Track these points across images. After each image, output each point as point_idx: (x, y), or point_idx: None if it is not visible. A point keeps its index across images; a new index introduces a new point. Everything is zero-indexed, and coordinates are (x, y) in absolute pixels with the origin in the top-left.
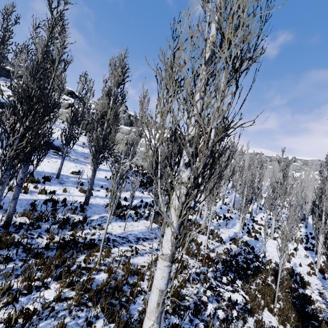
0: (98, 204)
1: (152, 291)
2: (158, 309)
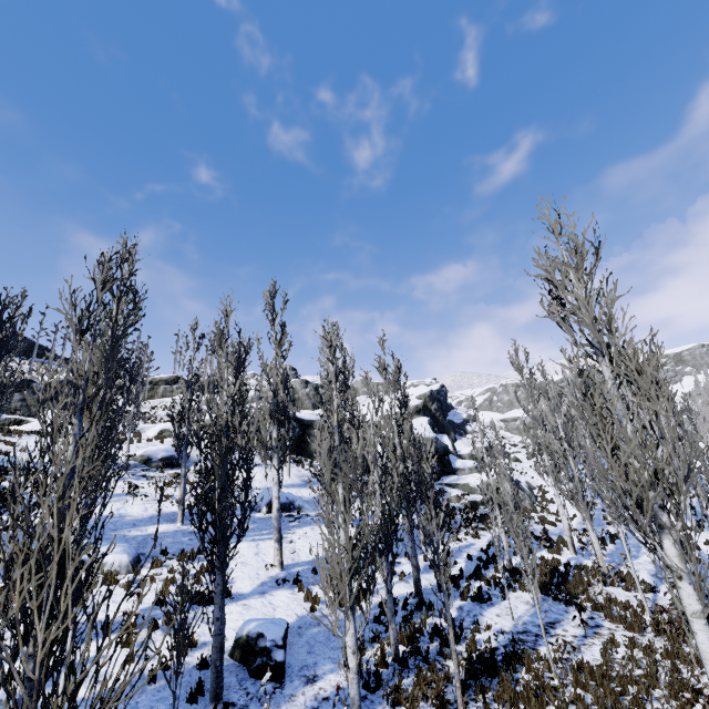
0: (427, 589)
1: (707, 659)
2: None
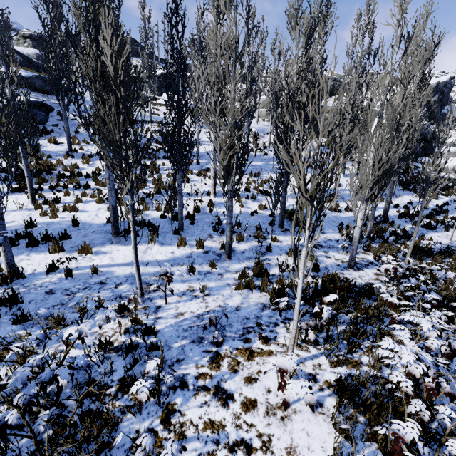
0: (389, 216)
1: None
2: None
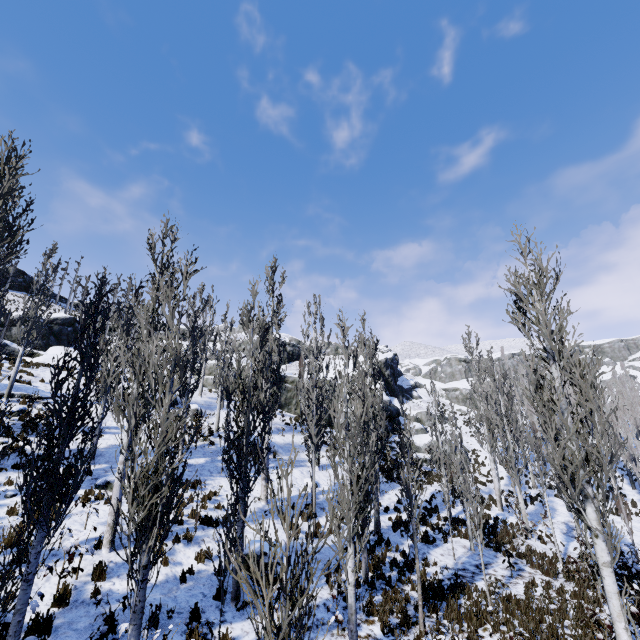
0: (383, 529)
1: (610, 597)
2: (623, 611)
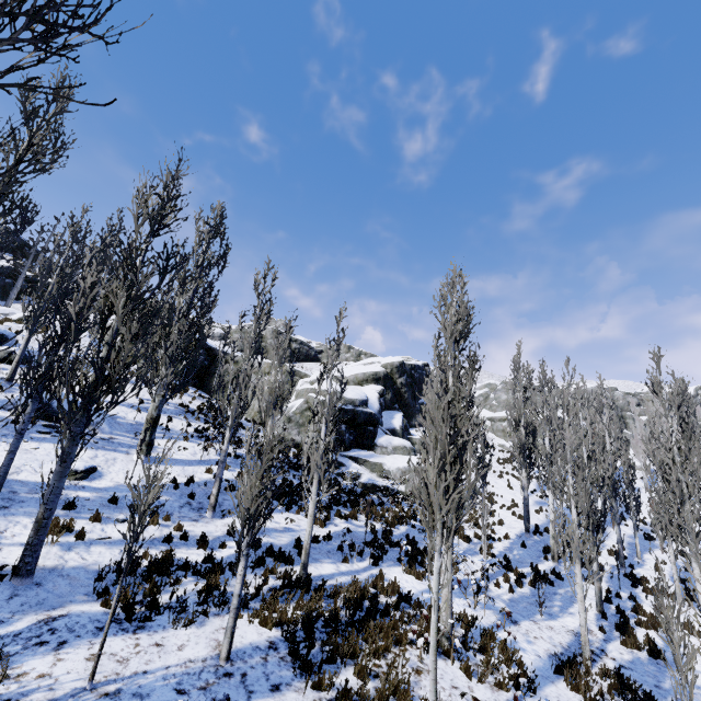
0: (82, 569)
1: None
2: None
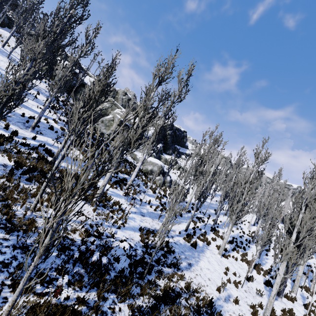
0: None
1: None
2: None
